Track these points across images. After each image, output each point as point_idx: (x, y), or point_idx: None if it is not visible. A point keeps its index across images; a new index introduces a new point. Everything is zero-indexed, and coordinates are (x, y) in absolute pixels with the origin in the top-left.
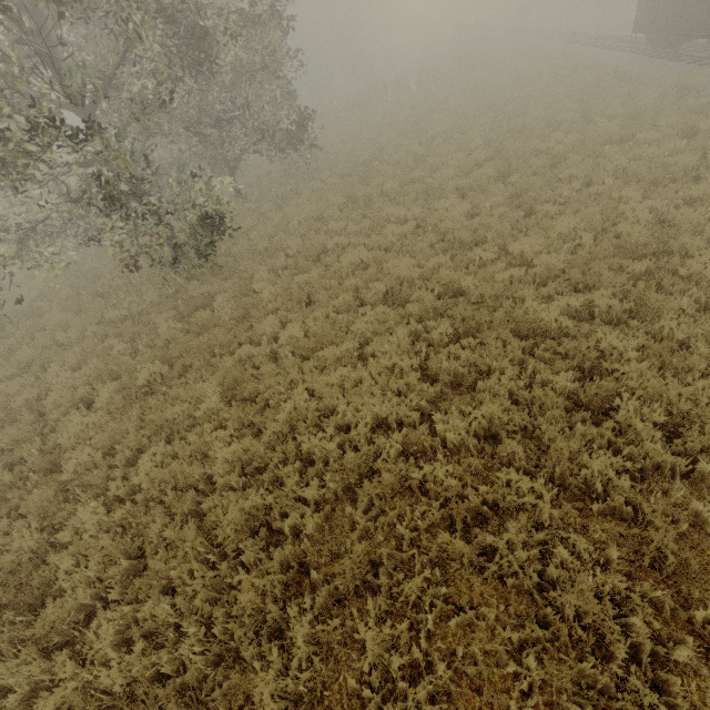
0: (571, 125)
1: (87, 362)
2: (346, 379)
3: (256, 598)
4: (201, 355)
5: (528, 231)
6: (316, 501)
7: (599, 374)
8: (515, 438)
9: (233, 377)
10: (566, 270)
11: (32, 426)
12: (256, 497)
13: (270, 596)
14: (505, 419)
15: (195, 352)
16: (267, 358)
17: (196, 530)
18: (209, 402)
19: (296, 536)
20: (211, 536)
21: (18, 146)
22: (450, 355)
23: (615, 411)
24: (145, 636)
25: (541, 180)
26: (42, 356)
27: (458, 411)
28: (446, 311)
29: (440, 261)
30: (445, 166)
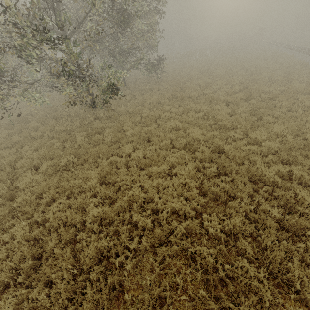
0: (281, 82)
1: (41, 148)
2: (160, 184)
3: (93, 305)
4: (93, 156)
5: (258, 127)
6: (135, 249)
7: (293, 211)
8: (245, 238)
9: (106, 171)
10: (278, 151)
11: (8, 174)
12: (105, 242)
13: (100, 307)
14: (243, 228)
15: (91, 154)
16: (124, 164)
17: (70, 251)
18: (92, 181)
19: (121, 267)
20: (77, 255)
21: (31, 45)
22: (215, 183)
23: (304, 236)
24: (30, 307)
25: (266, 104)
26: (22, 141)
27: (216, 215)
28: (214, 159)
29: (214, 134)
30: (219, 90)
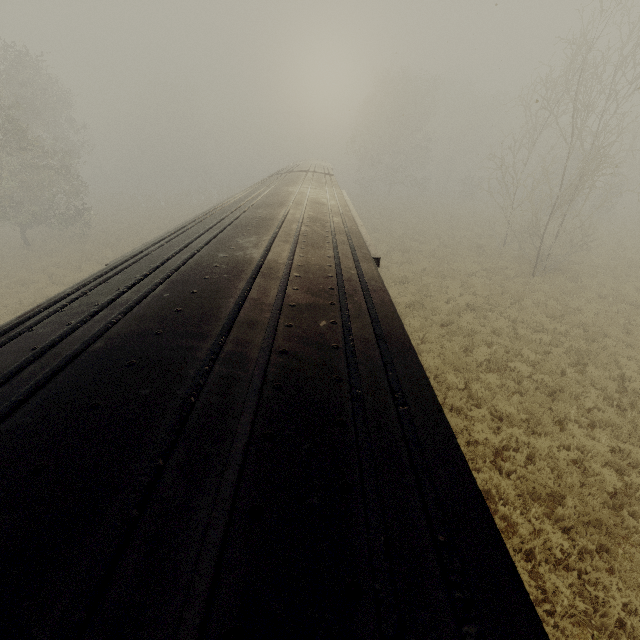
0: None
1: None
2: None
3: None
4: None
5: None
6: None
7: None
8: None
9: None
10: None
11: None
12: None
13: None
14: None
15: None
16: None
17: None
18: None
19: None
20: None
21: None
22: None
23: None
24: None
25: None
26: None
27: None
28: None
29: None
30: None
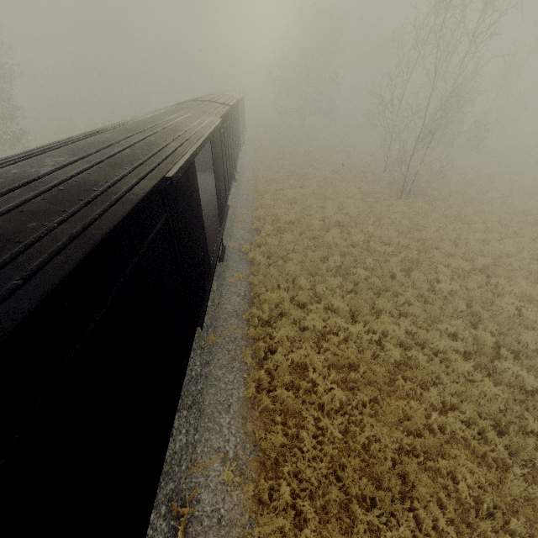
0: None
1: None
2: None
3: None
4: None
5: None
6: None
7: None
8: None
9: None
10: None
11: None
12: None
13: None
14: None
15: None
16: None
17: None
18: None
19: None
20: None
21: None
22: None
23: None
24: None
25: None
26: None
27: None
28: None
29: None
30: None
